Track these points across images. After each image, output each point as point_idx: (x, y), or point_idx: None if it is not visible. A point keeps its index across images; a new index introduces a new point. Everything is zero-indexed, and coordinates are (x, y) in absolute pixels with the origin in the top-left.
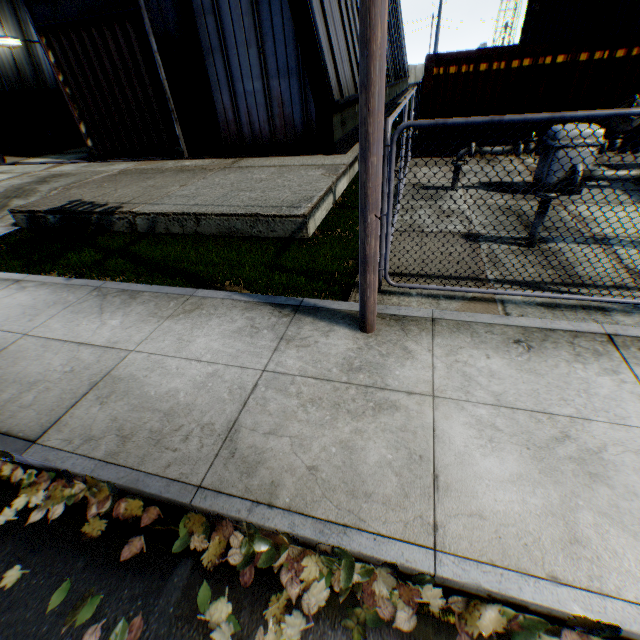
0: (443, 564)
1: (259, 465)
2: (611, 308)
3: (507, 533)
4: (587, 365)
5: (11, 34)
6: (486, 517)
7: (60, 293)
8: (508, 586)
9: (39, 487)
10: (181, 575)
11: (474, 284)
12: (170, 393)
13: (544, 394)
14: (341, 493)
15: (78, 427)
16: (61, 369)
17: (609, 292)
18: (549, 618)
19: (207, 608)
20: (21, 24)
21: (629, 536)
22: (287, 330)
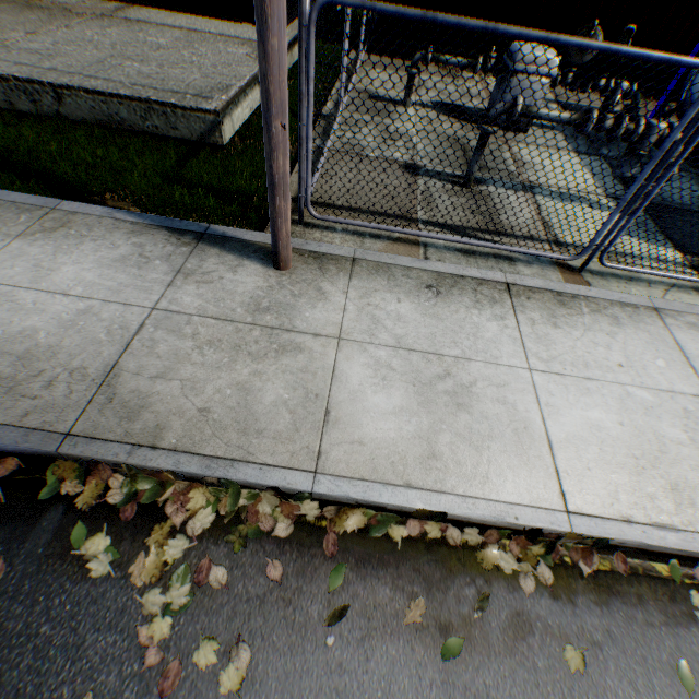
0: (320, 484)
1: (143, 410)
2: (518, 258)
3: (380, 455)
4: (483, 311)
5: None
6: (365, 444)
7: None
8: (371, 495)
9: None
10: (52, 520)
11: (403, 224)
12: (26, 333)
13: (440, 337)
14: (232, 432)
15: None
16: None
17: (518, 242)
18: (402, 514)
19: (83, 545)
20: None
21: (473, 450)
22: (186, 262)
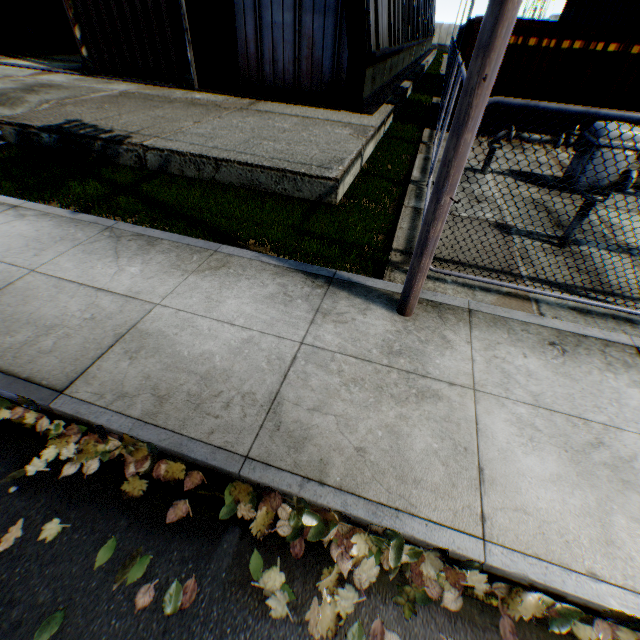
0: (492, 554)
1: (306, 441)
2: (638, 321)
3: (549, 530)
4: (618, 375)
5: None
6: (530, 513)
7: (66, 228)
8: (552, 579)
9: (68, 440)
10: (230, 542)
11: (508, 279)
12: (204, 355)
13: (579, 399)
14: (391, 477)
15: (108, 381)
16: (80, 315)
17: None
18: (580, 607)
19: (260, 576)
20: None
21: None
22: (322, 303)
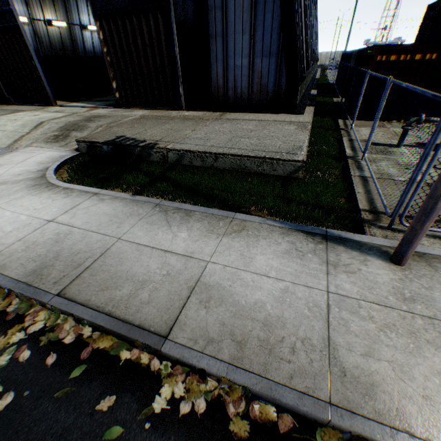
0: None
1: (374, 387)
2: None
3: None
4: None
5: (61, 19)
6: None
7: (130, 206)
8: None
9: (176, 378)
10: None
11: None
12: (258, 304)
13: None
14: None
15: (195, 327)
16: (158, 272)
17: None
18: None
19: None
20: (67, 12)
21: None
22: (328, 256)
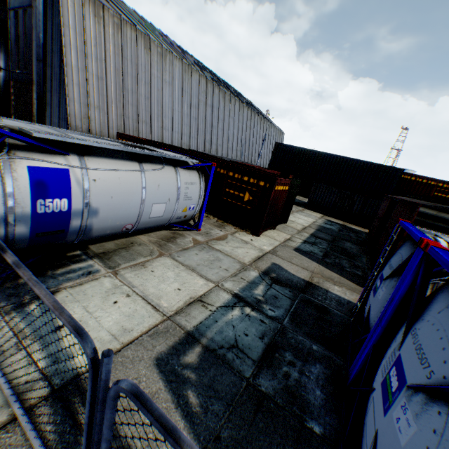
0: None
1: None
2: None
3: None
4: None
5: None
6: None
7: None
8: None
9: None
10: None
11: None
12: None
13: None
14: None
15: None
16: None
17: None
18: None
19: None
20: None
21: None
22: None
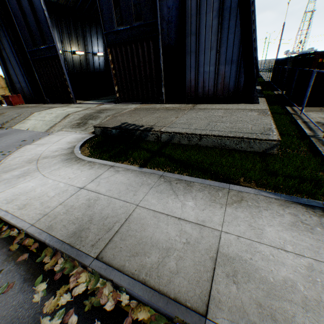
0: None
1: None
2: None
3: None
4: None
5: (81, 50)
6: None
7: (140, 177)
8: None
9: None
10: None
11: None
12: (287, 282)
13: None
14: None
15: (232, 306)
16: (178, 239)
17: None
18: None
19: None
20: (85, 46)
21: None
22: None
